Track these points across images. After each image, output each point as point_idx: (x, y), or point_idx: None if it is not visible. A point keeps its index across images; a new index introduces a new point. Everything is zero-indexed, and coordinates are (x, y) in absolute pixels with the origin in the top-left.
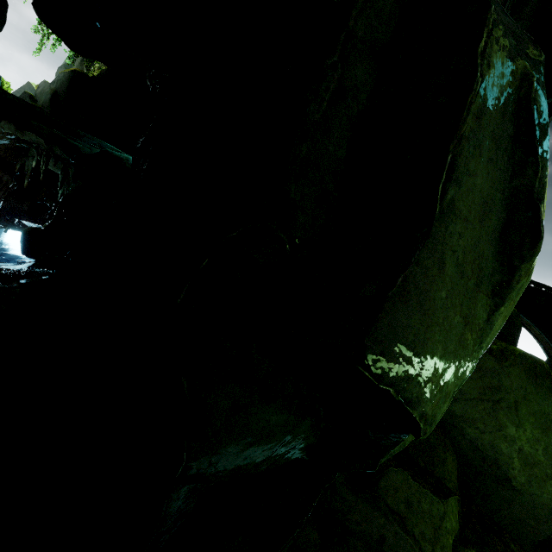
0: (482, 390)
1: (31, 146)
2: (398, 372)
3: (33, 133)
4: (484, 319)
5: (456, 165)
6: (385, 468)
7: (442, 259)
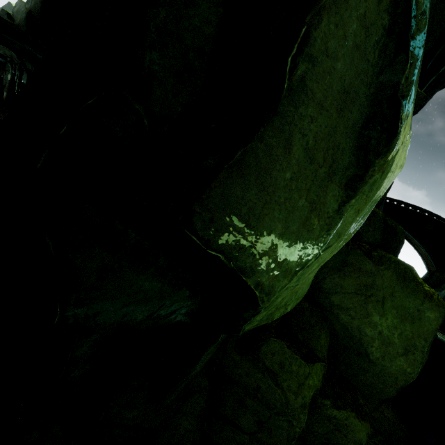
0: (359, 286)
1: (7, 60)
2: (229, 240)
3: (6, 47)
4: (334, 209)
5: (310, 38)
6: (266, 338)
7: (290, 140)
